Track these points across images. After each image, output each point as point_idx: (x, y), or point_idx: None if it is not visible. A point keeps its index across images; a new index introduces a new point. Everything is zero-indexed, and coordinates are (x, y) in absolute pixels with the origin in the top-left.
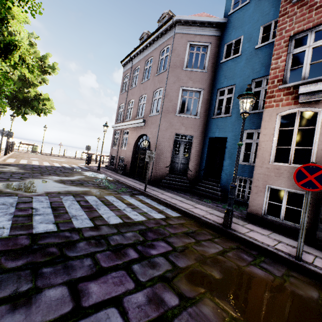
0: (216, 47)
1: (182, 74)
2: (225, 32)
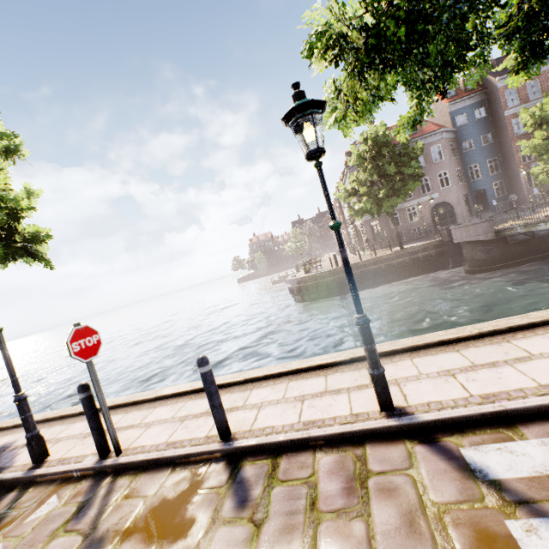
0: (456, 144)
1: (453, 161)
2: (458, 136)
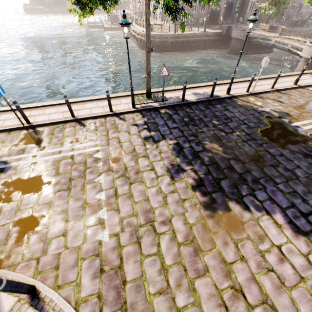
0: None
1: None
2: None
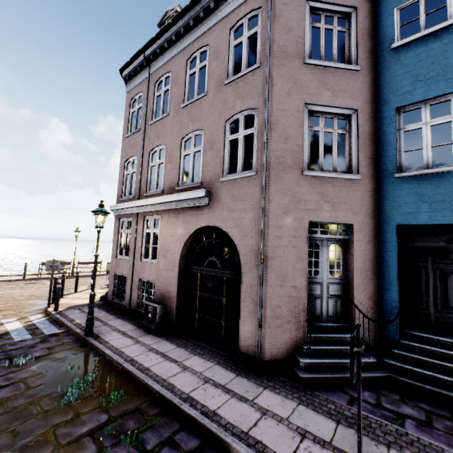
0: (369, 17)
1: (304, 74)
2: None
